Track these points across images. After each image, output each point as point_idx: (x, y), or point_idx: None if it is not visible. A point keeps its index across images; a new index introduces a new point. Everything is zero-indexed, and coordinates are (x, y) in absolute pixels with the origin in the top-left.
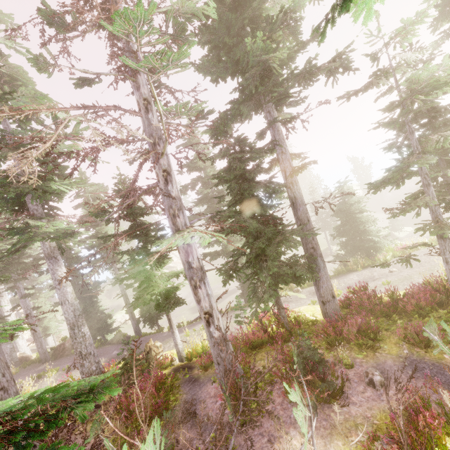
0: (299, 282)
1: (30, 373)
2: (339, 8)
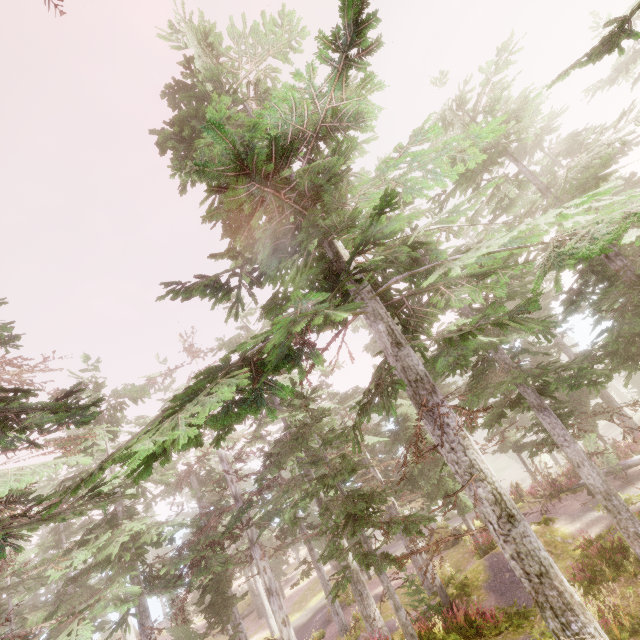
0: (607, 416)
1: (396, 545)
2: (592, 330)
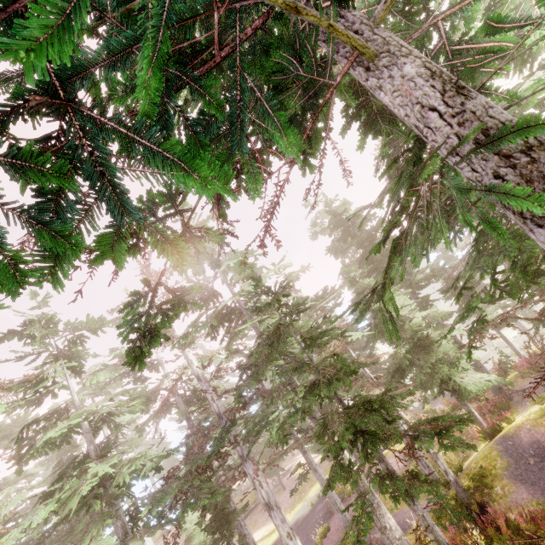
0: None
1: None
2: None
